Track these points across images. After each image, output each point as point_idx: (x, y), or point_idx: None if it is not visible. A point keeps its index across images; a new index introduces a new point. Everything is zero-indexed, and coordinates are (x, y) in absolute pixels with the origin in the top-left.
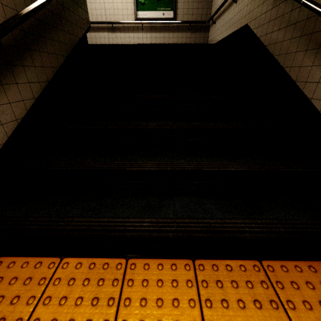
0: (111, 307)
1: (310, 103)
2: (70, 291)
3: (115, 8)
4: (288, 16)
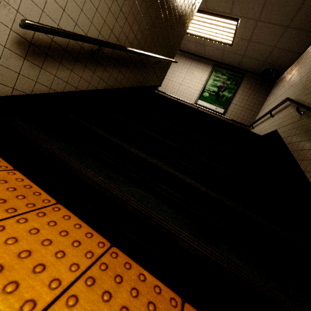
0: (7, 213)
1: None
2: None
3: (184, 92)
4: (308, 125)
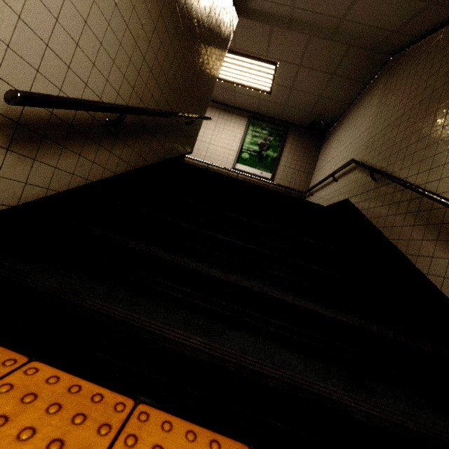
0: None
1: (426, 278)
2: (20, 411)
3: (216, 154)
4: (391, 196)
